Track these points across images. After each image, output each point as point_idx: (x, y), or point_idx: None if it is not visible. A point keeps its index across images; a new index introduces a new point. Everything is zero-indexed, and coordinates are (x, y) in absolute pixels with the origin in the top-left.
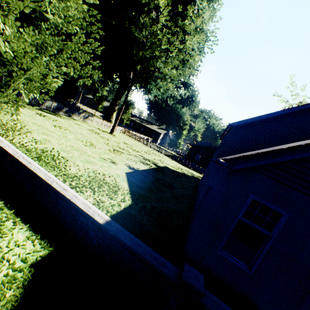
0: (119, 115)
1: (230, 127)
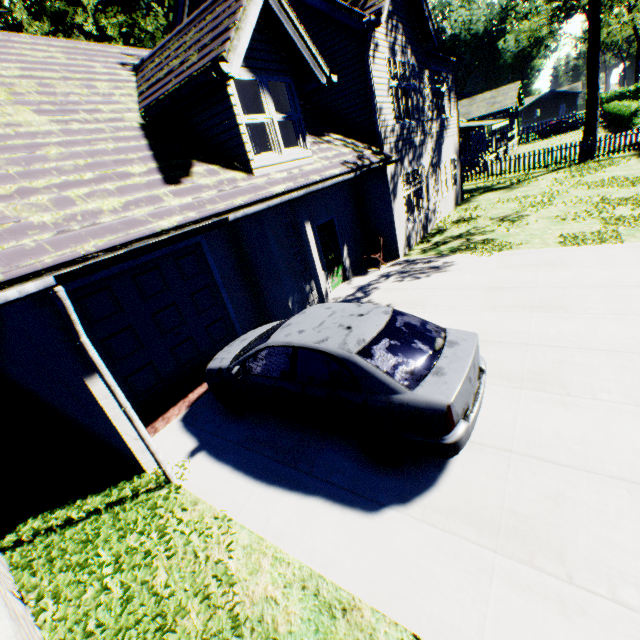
0: None
1: None
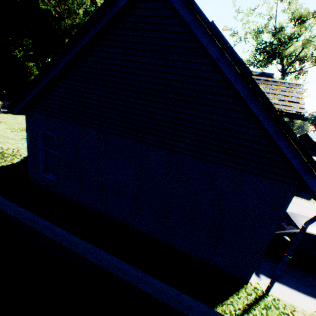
0: None
1: None
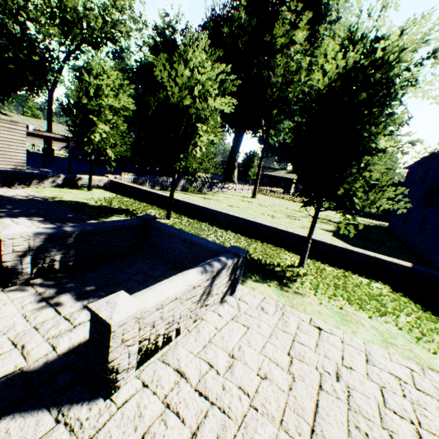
0: (258, 173)
1: (435, 155)
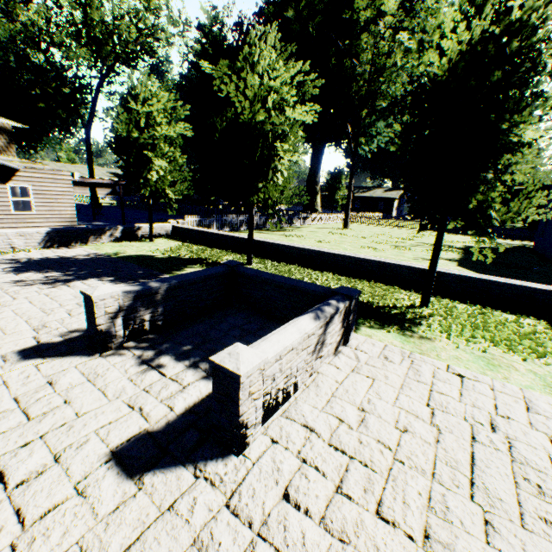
0: (349, 196)
1: None
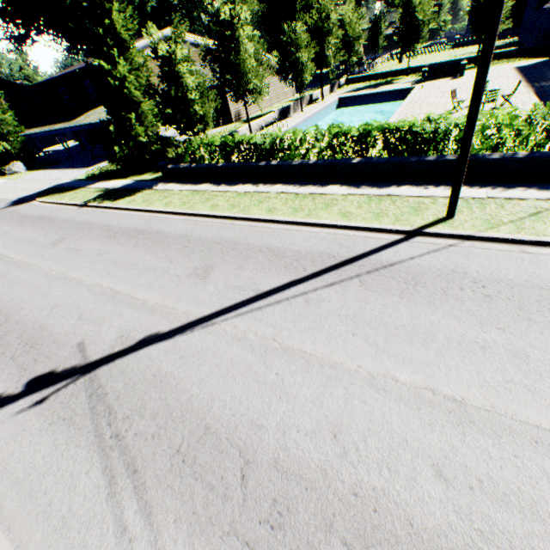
0: None
1: None
